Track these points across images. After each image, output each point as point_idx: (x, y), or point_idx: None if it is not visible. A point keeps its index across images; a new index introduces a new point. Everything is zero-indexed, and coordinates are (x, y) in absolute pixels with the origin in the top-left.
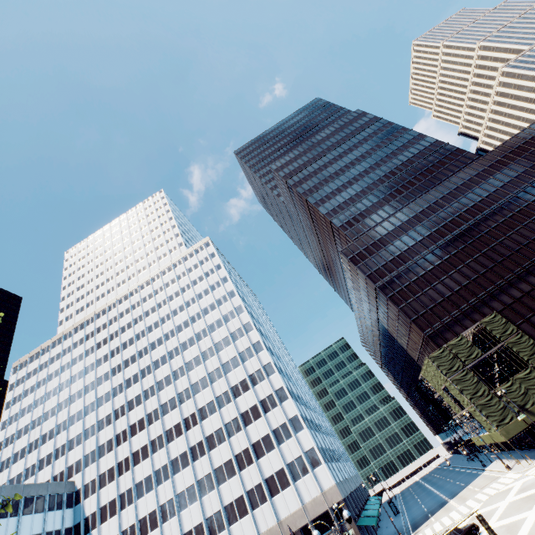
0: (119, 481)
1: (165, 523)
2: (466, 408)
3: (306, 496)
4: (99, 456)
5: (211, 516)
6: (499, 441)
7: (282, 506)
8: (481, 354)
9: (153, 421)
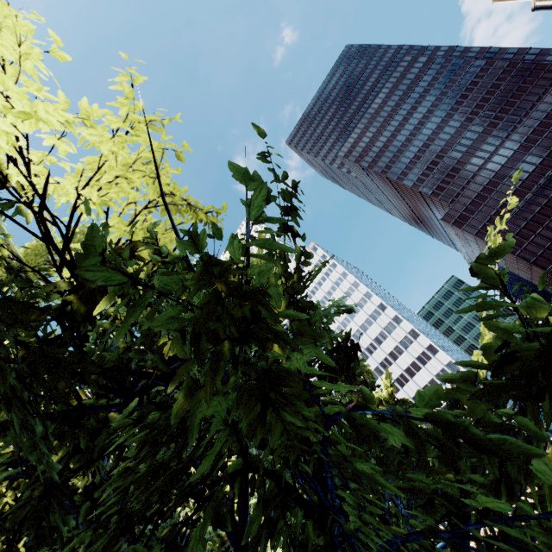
0: None
1: None
2: None
3: None
4: None
5: None
6: None
7: None
8: None
9: None
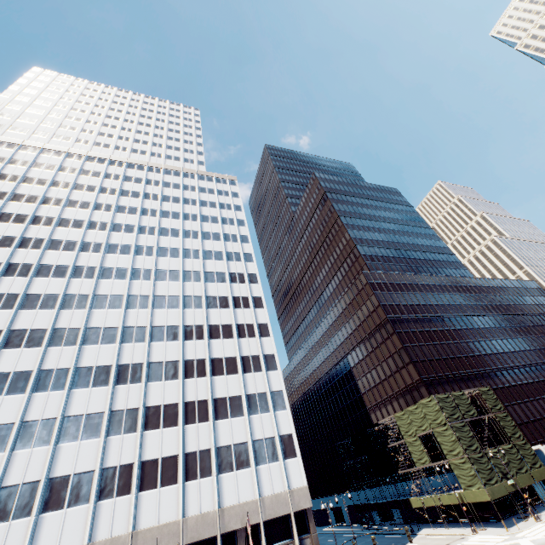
0: None
1: (22, 451)
2: (448, 459)
3: (267, 487)
4: None
5: (113, 466)
6: (474, 501)
7: (231, 490)
8: (477, 414)
9: (73, 307)
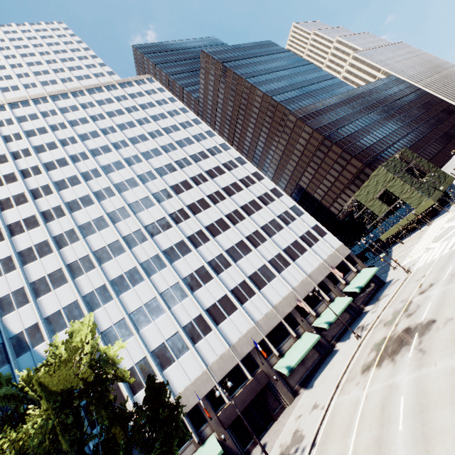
0: (77, 283)
1: (176, 307)
2: (401, 198)
3: (323, 255)
4: (24, 262)
5: (235, 287)
6: (424, 210)
7: (306, 265)
8: (407, 165)
9: (121, 219)
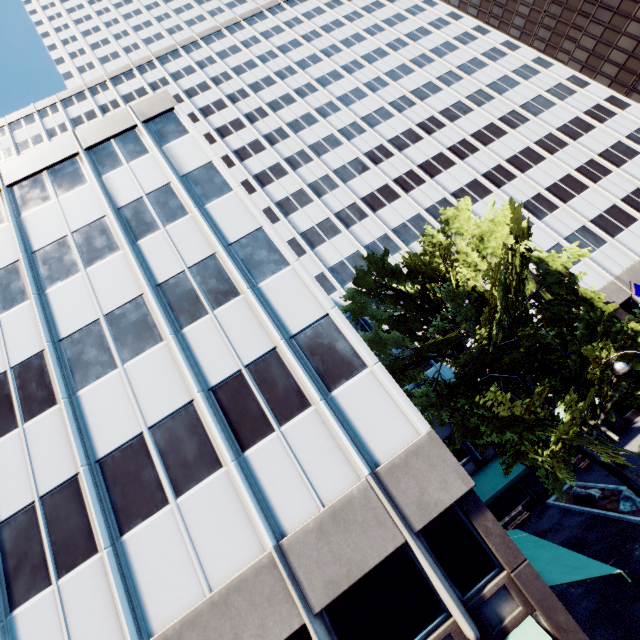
0: (352, 232)
1: None
2: None
3: None
4: (286, 213)
5: (570, 234)
6: None
7: None
8: None
9: (382, 159)
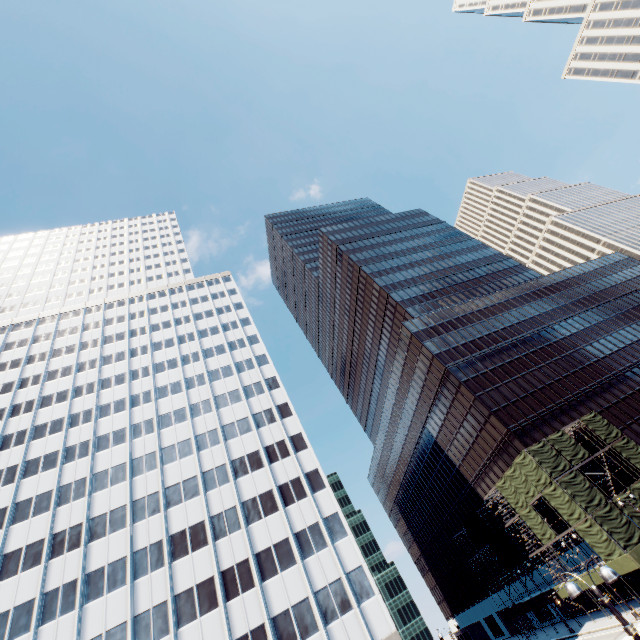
0: None
1: None
2: (573, 526)
3: None
4: None
5: None
6: (622, 574)
7: None
8: (589, 454)
9: (70, 499)
